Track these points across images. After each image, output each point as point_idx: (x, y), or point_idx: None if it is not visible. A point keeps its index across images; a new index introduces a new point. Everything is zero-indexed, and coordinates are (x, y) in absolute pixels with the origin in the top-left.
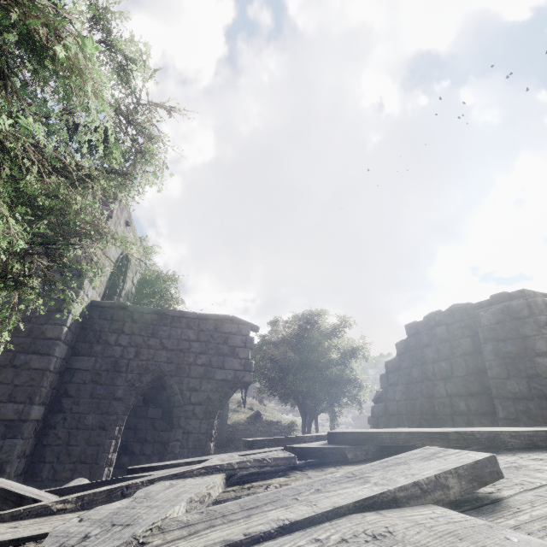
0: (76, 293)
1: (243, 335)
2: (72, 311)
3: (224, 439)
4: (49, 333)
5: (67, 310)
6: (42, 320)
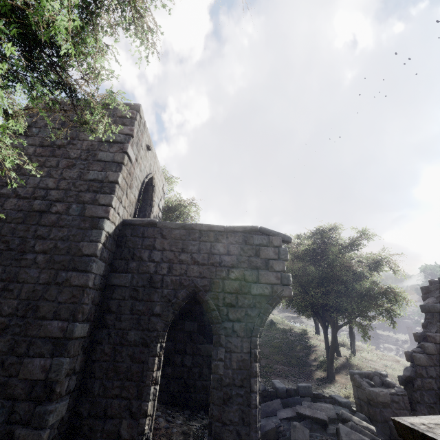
0: (107, 210)
1: (274, 246)
2: (104, 227)
3: None
4: (85, 250)
5: (100, 227)
6: (78, 237)
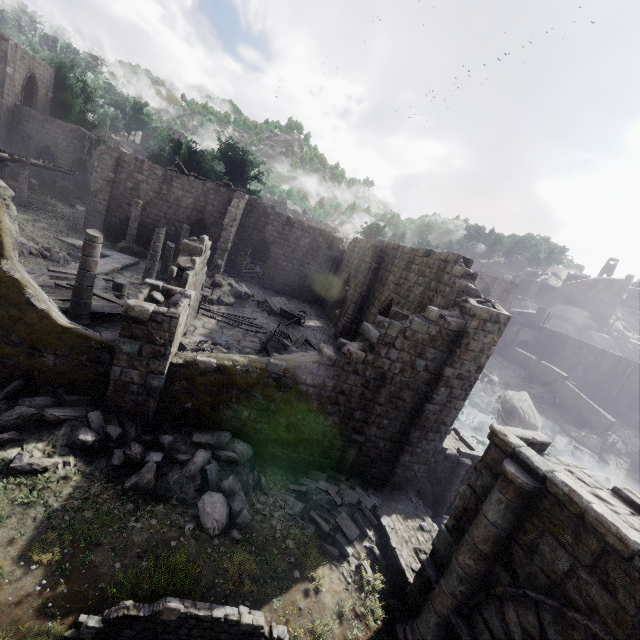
0: (2, 101)
1: (84, 138)
2: (2, 109)
3: None
4: None
5: (1, 108)
6: None
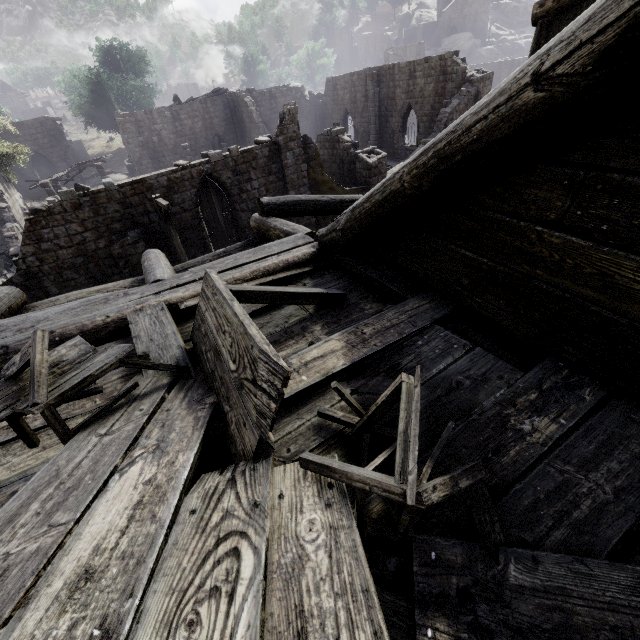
0: None
1: (56, 125)
2: None
3: None
4: None
5: None
6: None
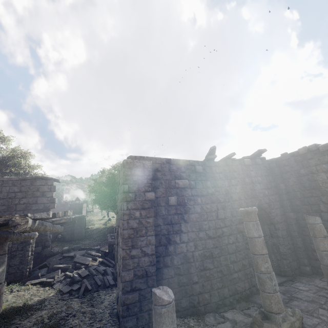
0: None
1: (49, 185)
2: None
3: (83, 235)
4: None
5: None
6: None
